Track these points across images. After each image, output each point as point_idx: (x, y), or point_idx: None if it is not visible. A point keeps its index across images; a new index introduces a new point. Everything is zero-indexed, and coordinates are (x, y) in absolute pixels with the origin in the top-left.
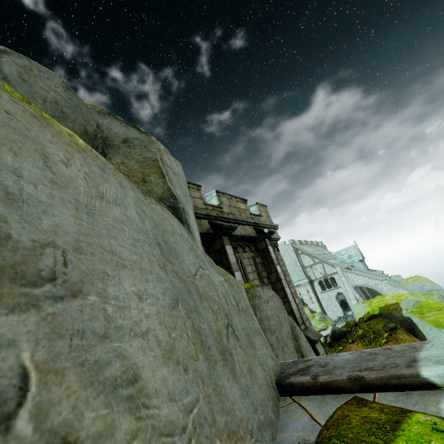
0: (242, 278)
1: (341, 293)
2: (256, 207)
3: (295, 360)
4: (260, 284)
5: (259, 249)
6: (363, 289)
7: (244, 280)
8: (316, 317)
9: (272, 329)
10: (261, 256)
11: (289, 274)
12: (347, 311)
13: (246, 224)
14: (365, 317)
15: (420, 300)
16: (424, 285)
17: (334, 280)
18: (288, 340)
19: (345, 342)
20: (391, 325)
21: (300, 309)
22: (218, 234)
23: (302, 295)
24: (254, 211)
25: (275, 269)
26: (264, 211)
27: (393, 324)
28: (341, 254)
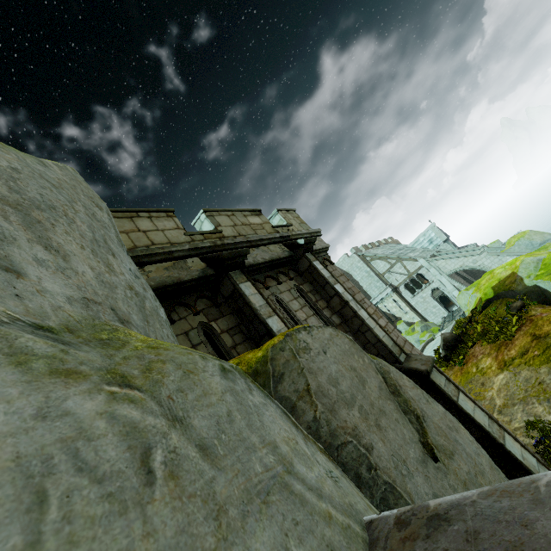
0: (283, 324)
1: (436, 289)
2: (279, 215)
3: (402, 514)
4: (319, 320)
5: (301, 272)
6: (460, 274)
7: (287, 326)
8: (416, 329)
9: (348, 398)
10: (309, 280)
11: (366, 290)
12: (450, 307)
13: (269, 243)
14: (479, 306)
15: (542, 258)
16: (532, 240)
17: (422, 277)
18: (383, 402)
19: (465, 348)
20: (517, 303)
21: (390, 332)
22: (221, 271)
23: (390, 309)
24: (279, 223)
25: (334, 291)
26: (294, 218)
27: (518, 302)
28: (419, 242)
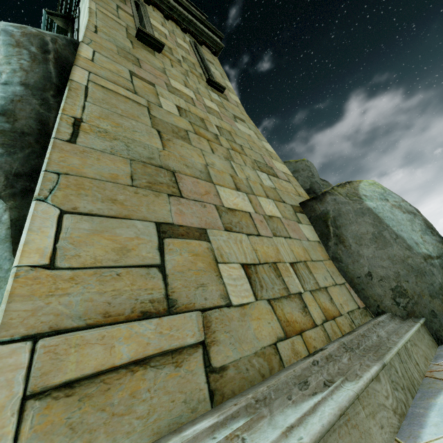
0: None
1: None
2: None
3: None
4: None
5: None
6: None
7: None
8: None
9: None
10: None
11: None
12: None
13: None
14: None
15: None
16: None
17: None
18: None
19: None
20: None
21: None
22: None
23: None
24: None
25: None
26: None
27: None
28: None
